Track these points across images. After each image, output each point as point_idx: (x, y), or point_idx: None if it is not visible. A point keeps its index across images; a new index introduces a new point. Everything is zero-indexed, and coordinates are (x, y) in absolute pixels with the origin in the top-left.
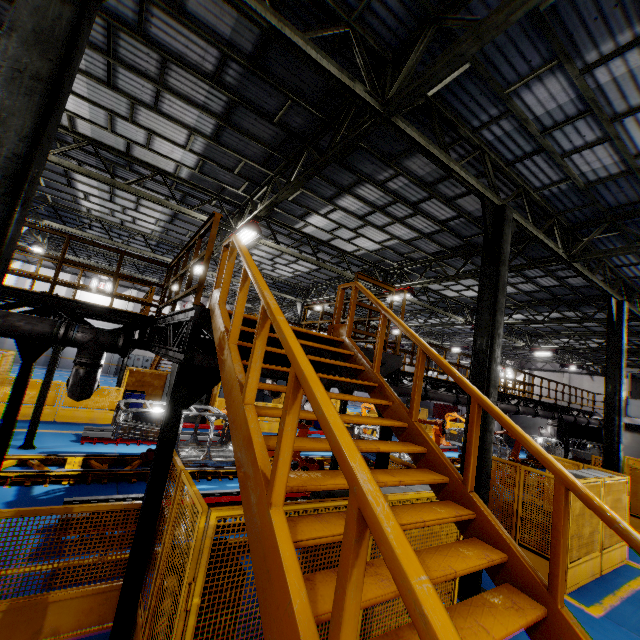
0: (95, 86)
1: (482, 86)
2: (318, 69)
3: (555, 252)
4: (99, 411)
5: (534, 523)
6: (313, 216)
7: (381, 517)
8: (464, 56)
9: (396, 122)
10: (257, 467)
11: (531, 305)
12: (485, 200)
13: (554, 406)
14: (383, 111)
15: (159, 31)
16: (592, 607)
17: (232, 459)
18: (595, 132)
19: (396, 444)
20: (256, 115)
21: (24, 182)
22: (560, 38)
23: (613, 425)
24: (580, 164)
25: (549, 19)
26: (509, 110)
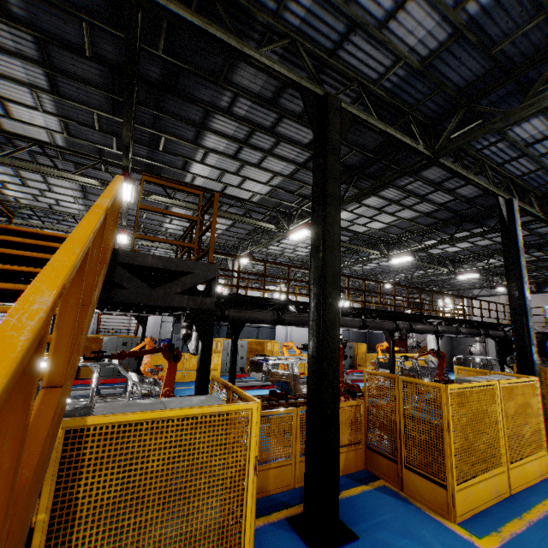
0: None
1: None
2: None
3: (413, 148)
4: None
5: (417, 440)
6: (193, 165)
7: None
8: None
9: None
10: None
11: (437, 227)
12: (303, 90)
13: (481, 323)
14: None
15: None
16: (486, 538)
17: None
18: None
19: None
20: (70, 53)
21: None
22: None
23: (521, 327)
24: (403, 36)
25: None
26: None
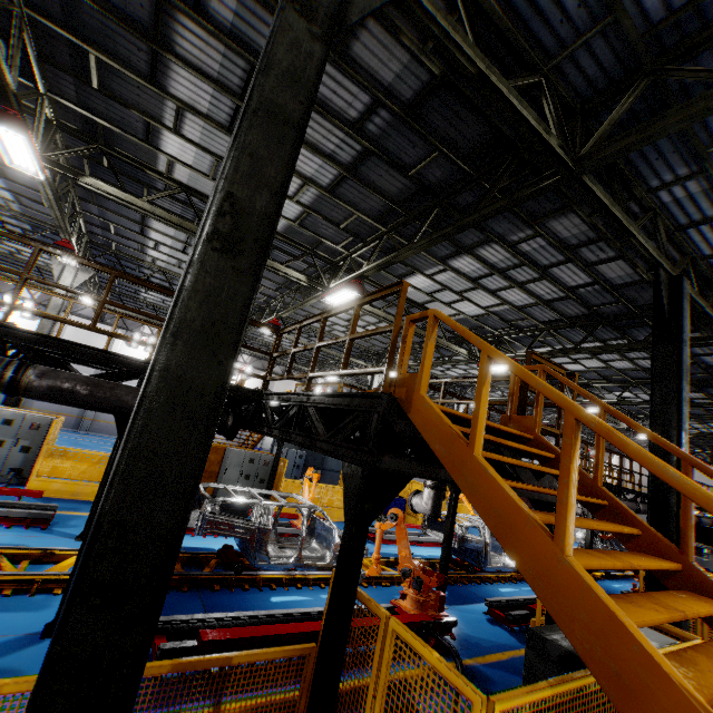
0: (211, 131)
1: (678, 143)
2: (516, 120)
3: None
4: None
5: None
6: (415, 276)
7: None
8: (711, 110)
9: (584, 180)
10: (665, 674)
11: (647, 383)
12: (659, 269)
13: None
14: (576, 168)
15: None
16: None
17: (325, 562)
18: None
19: (691, 599)
20: (389, 166)
21: (270, 248)
22: None
23: None
24: None
25: None
26: (702, 170)
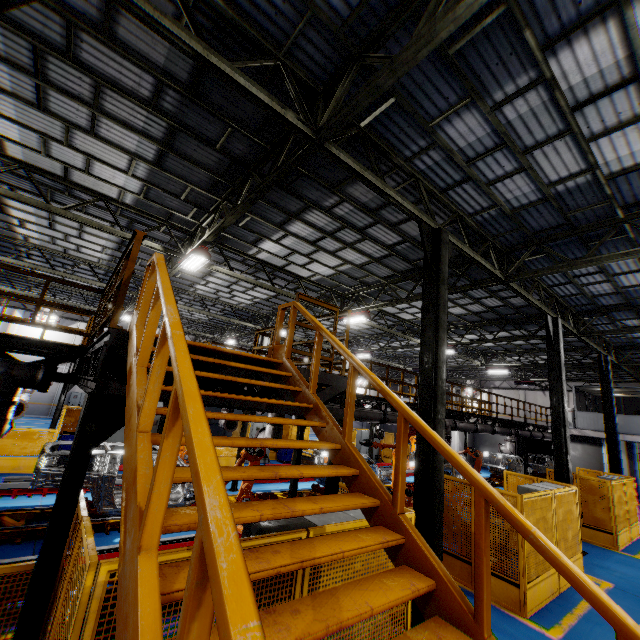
0: (25, 108)
1: (409, 119)
2: (248, 95)
3: (492, 273)
4: (27, 458)
5: (492, 543)
6: (266, 242)
7: (219, 550)
8: (382, 88)
9: (330, 148)
10: (136, 504)
11: (481, 325)
12: (422, 224)
13: (511, 422)
14: (315, 137)
15: (90, 56)
16: (552, 629)
17: (178, 502)
18: (512, 163)
19: (325, 468)
20: (198, 141)
21: None
22: (470, 78)
23: (561, 437)
24: (504, 192)
25: (458, 61)
26: (435, 142)
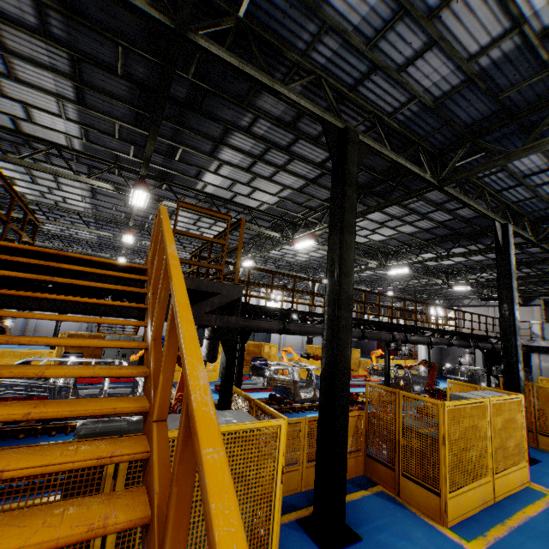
0: None
1: None
2: None
3: (421, 177)
4: None
5: (414, 451)
6: (206, 174)
7: None
8: None
9: (196, 40)
10: None
11: (435, 242)
12: (325, 123)
13: (471, 335)
14: (174, 27)
15: None
16: (473, 541)
17: None
18: (419, 37)
19: (104, 368)
20: (102, 70)
21: None
22: None
23: (510, 345)
24: (420, 78)
25: None
26: (325, 23)
